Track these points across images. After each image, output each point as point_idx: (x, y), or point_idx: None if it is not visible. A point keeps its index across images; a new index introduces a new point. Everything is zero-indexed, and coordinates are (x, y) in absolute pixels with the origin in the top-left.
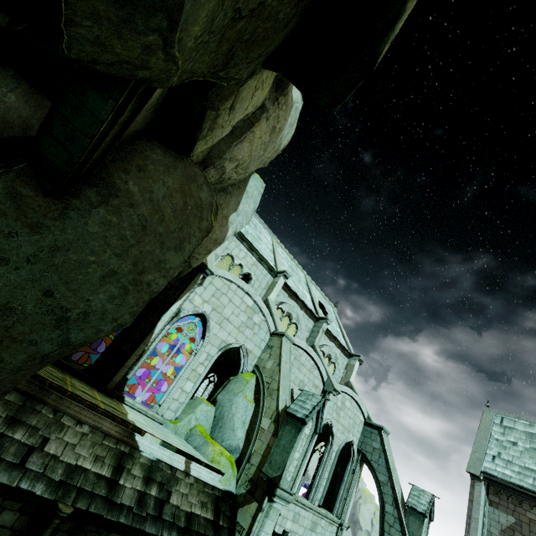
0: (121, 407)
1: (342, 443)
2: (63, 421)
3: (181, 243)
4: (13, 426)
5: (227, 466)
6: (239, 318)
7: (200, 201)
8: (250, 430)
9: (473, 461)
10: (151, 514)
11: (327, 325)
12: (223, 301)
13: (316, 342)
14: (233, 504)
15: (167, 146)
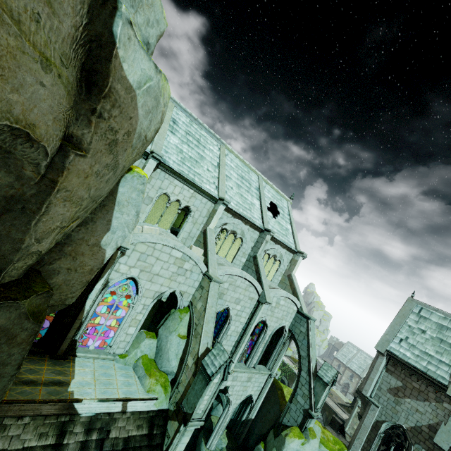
0: (70, 369)
1: (275, 329)
2: (5, 423)
3: None
4: None
5: (161, 392)
6: (170, 270)
7: None
8: (184, 356)
9: (383, 341)
10: None
11: (270, 236)
12: (150, 261)
13: (259, 252)
14: (166, 415)
15: None
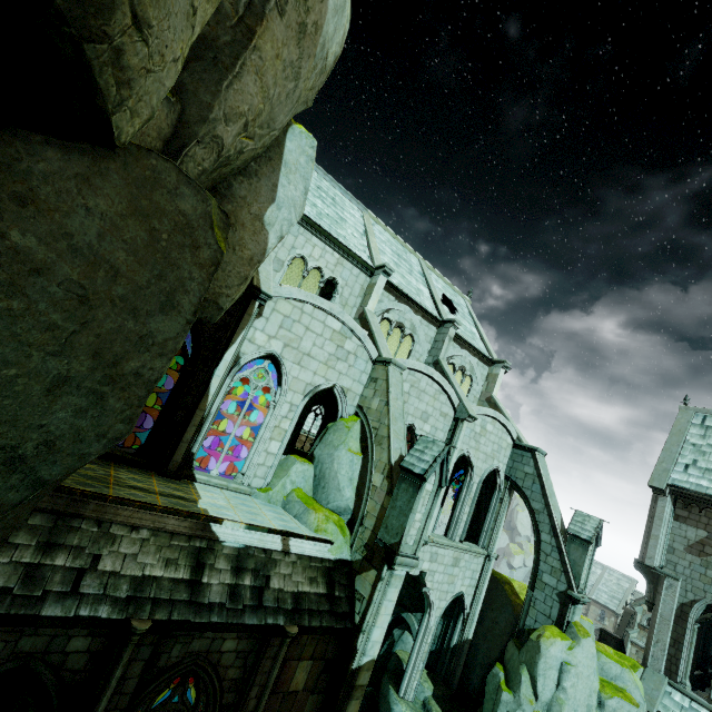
0: (192, 490)
1: (485, 473)
2: (113, 532)
3: (170, 298)
4: (50, 552)
5: (336, 533)
6: (325, 350)
7: (183, 217)
8: (361, 486)
9: (658, 473)
10: (249, 605)
11: (455, 330)
12: (297, 331)
13: (442, 355)
14: (349, 571)
15: (67, 137)
